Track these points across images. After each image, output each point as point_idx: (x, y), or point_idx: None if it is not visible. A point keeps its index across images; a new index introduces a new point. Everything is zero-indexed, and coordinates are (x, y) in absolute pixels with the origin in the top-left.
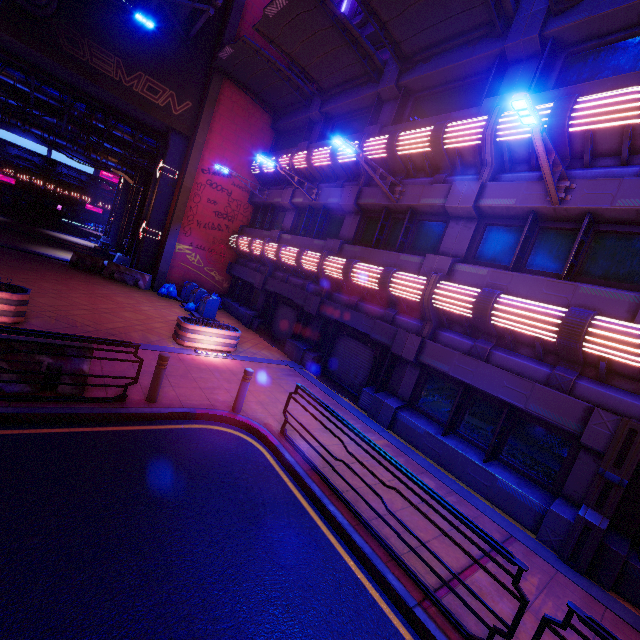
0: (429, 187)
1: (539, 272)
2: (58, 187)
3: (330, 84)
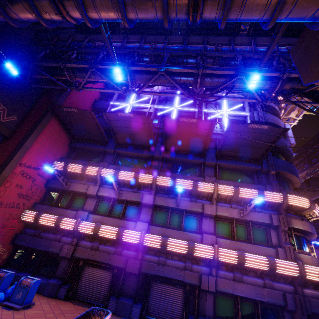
0: (193, 203)
1: (241, 240)
2: None
3: (123, 142)
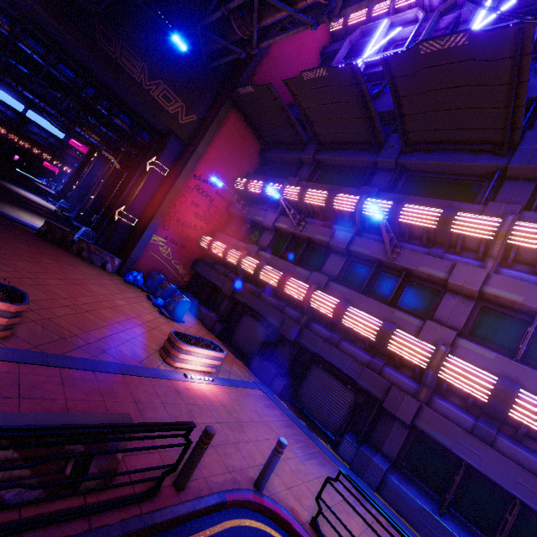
0: (429, 258)
1: None
2: (21, 140)
3: (329, 140)
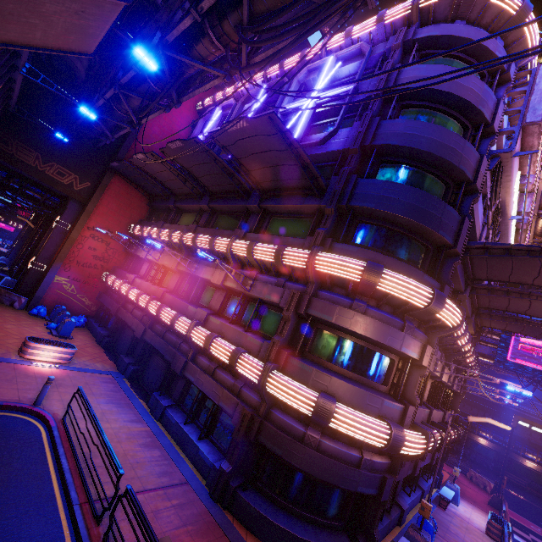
0: (208, 268)
1: (243, 325)
2: None
3: (179, 192)
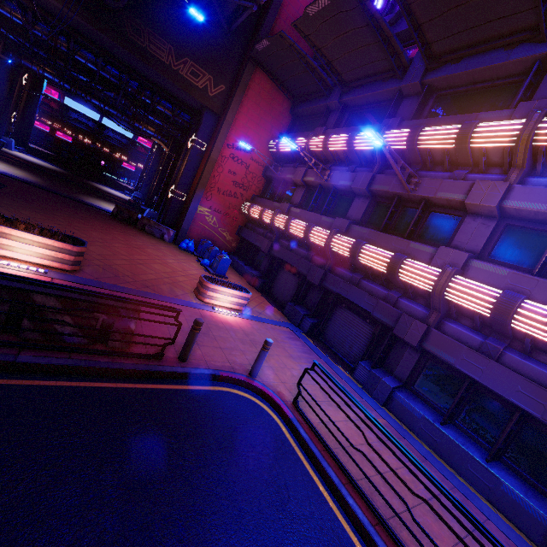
0: (448, 182)
1: None
2: (103, 146)
3: (352, 77)
